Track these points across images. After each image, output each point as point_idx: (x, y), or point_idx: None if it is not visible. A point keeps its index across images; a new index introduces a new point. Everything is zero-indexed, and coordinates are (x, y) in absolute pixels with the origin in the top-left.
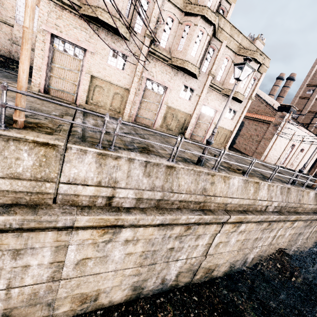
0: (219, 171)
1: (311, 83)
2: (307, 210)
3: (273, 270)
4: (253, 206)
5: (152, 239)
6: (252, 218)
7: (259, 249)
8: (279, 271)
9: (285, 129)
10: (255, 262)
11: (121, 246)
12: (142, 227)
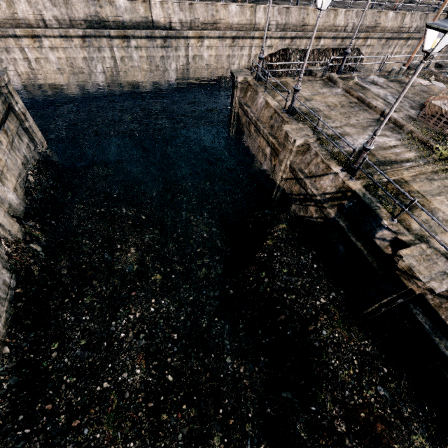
0: (443, 13)
1: None
2: None
3: None
4: None
5: (413, 46)
6: None
7: None
8: None
9: None
10: None
11: (405, 48)
12: (413, 40)
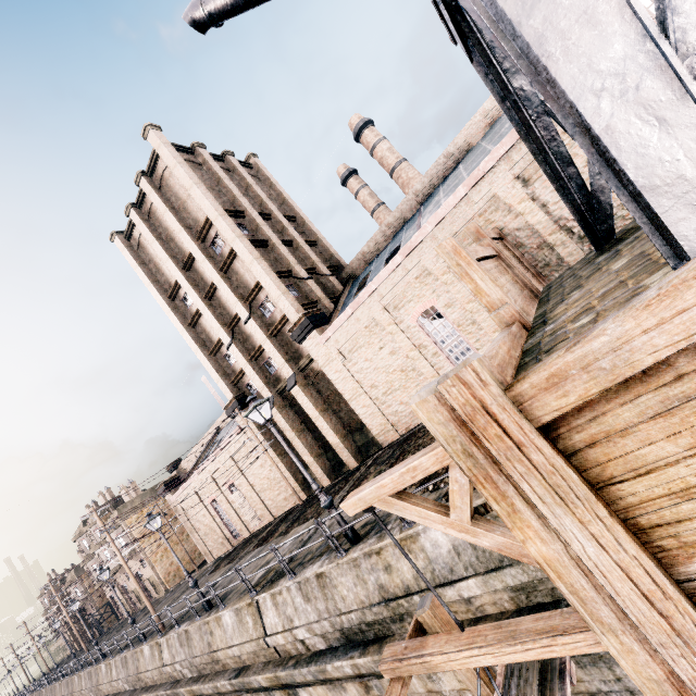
0: (56, 682)
1: None
2: None
3: None
4: None
5: None
6: None
7: None
8: None
9: (181, 509)
10: None
11: None
12: None
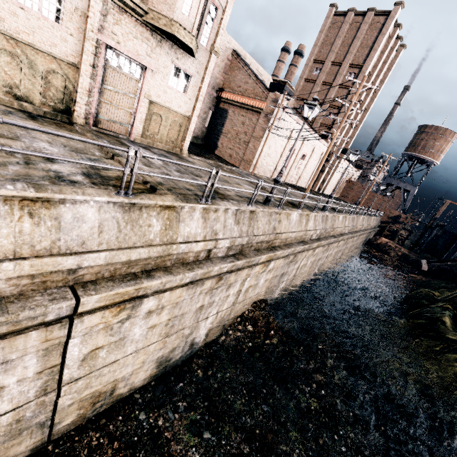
0: None
1: (318, 59)
2: (290, 240)
3: (242, 338)
4: (174, 257)
5: None
6: (164, 283)
7: (214, 319)
8: (250, 337)
9: (279, 121)
10: (216, 335)
11: None
12: None
